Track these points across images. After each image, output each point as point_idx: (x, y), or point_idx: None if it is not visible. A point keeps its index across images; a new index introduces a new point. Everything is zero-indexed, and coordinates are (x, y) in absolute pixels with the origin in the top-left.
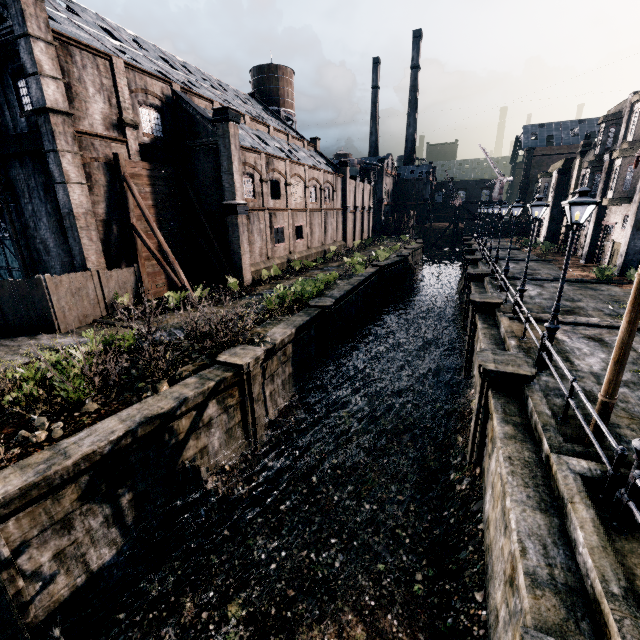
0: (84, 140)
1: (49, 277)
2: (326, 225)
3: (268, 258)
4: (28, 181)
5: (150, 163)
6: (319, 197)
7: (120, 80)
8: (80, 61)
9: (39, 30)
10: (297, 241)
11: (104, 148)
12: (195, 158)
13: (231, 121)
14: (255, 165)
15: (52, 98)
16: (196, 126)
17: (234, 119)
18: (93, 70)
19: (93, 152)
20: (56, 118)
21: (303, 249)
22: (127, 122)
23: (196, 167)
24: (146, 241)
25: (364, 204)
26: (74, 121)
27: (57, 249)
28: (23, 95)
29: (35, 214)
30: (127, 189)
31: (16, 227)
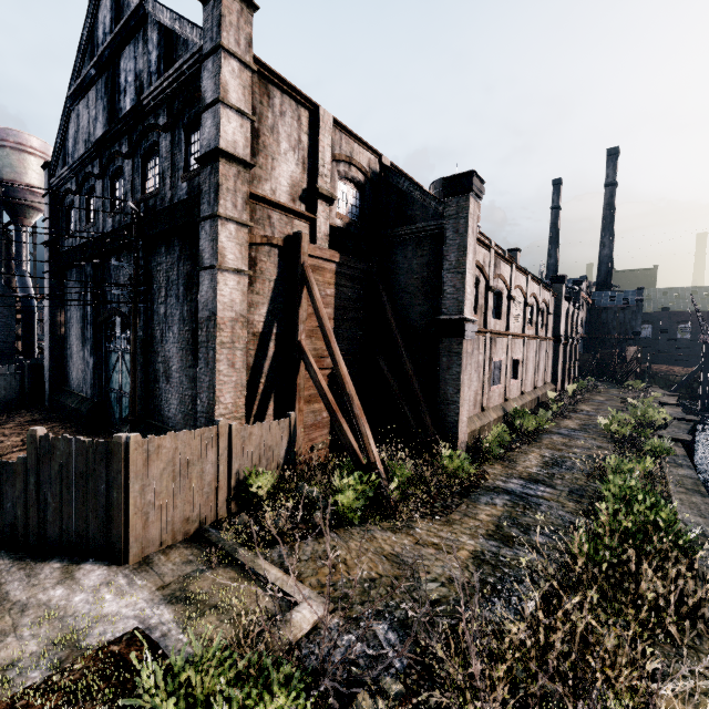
0: (259, 209)
1: (137, 439)
2: (538, 360)
3: (483, 409)
4: (169, 272)
5: (339, 253)
6: (534, 320)
7: (323, 138)
8: (278, 106)
9: (236, 46)
10: (512, 382)
11: (283, 225)
12: (398, 252)
13: (473, 192)
14: (483, 265)
15: (230, 138)
16: (408, 207)
17: (477, 191)
18: (292, 121)
19: (267, 228)
20: (228, 167)
21: (516, 394)
22: (322, 192)
23: (397, 265)
24: (316, 372)
25: (573, 334)
26: (251, 181)
27: (180, 374)
28: (193, 152)
29: (166, 319)
30: (302, 287)
31: (139, 337)
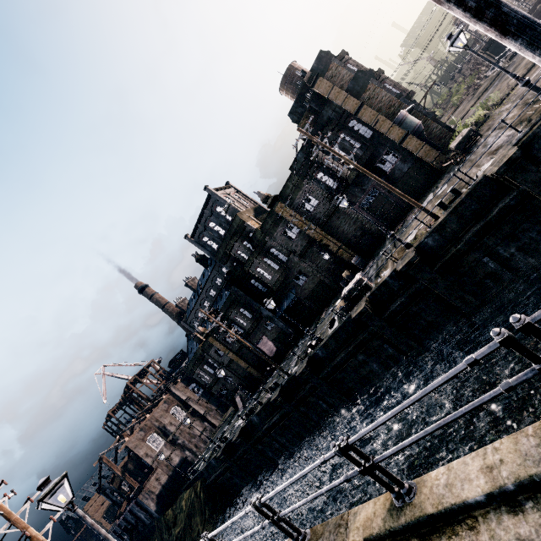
0: None
1: None
2: None
3: None
4: None
5: None
6: None
7: None
8: None
9: None
10: None
11: None
12: None
13: None
14: None
15: None
16: None
17: None
18: None
19: None
20: None
21: None
22: None
23: None
24: None
25: None
26: None
27: None
28: None
29: None
30: None
31: None
